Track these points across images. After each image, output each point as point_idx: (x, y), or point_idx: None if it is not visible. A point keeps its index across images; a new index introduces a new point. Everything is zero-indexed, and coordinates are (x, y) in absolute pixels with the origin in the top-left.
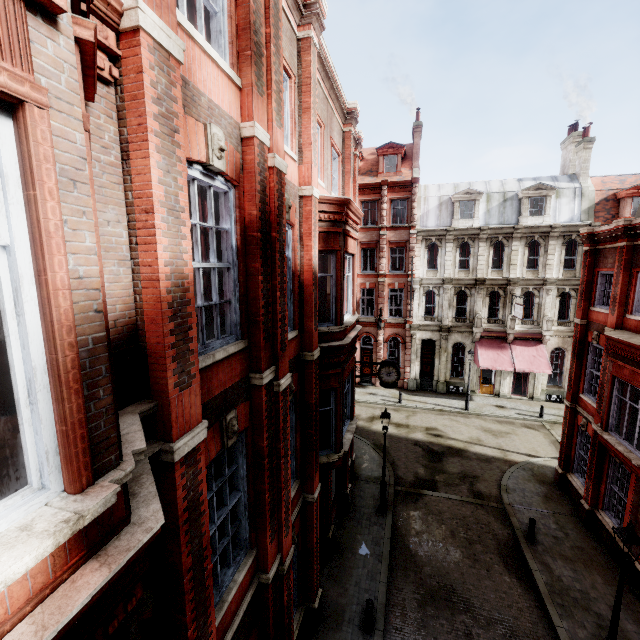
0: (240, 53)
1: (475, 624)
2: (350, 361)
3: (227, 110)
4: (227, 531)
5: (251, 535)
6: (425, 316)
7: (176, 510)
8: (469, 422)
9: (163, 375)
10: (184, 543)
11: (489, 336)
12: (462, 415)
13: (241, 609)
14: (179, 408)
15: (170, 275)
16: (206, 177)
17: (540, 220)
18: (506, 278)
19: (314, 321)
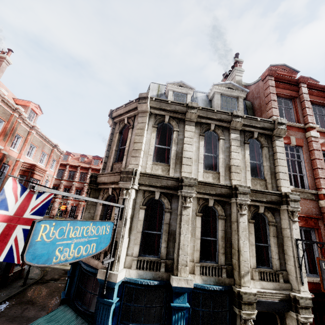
0: (2, 134)
1: (32, 306)
2: None
3: None
4: None
5: None
6: None
7: None
8: None
9: None
10: None
11: None
12: None
13: None
14: None
15: None
16: None
17: None
18: None
19: None
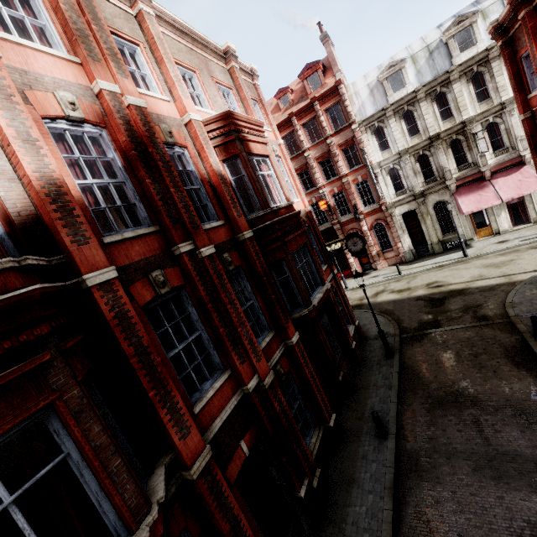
0: (71, 42)
1: (482, 413)
2: (293, 236)
3: (74, 81)
4: (196, 356)
5: (221, 360)
6: (396, 193)
7: (105, 317)
8: (469, 265)
9: (60, 237)
10: (121, 338)
11: (465, 183)
12: (462, 263)
13: (227, 407)
14: (82, 256)
15: (40, 178)
16: (74, 127)
17: (474, 50)
18: (460, 122)
19: (235, 210)
